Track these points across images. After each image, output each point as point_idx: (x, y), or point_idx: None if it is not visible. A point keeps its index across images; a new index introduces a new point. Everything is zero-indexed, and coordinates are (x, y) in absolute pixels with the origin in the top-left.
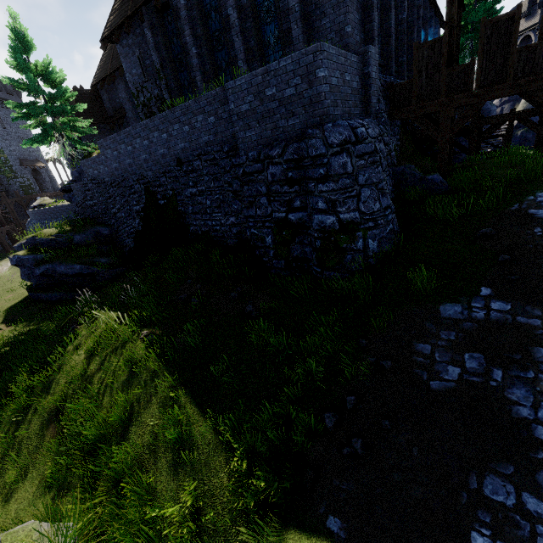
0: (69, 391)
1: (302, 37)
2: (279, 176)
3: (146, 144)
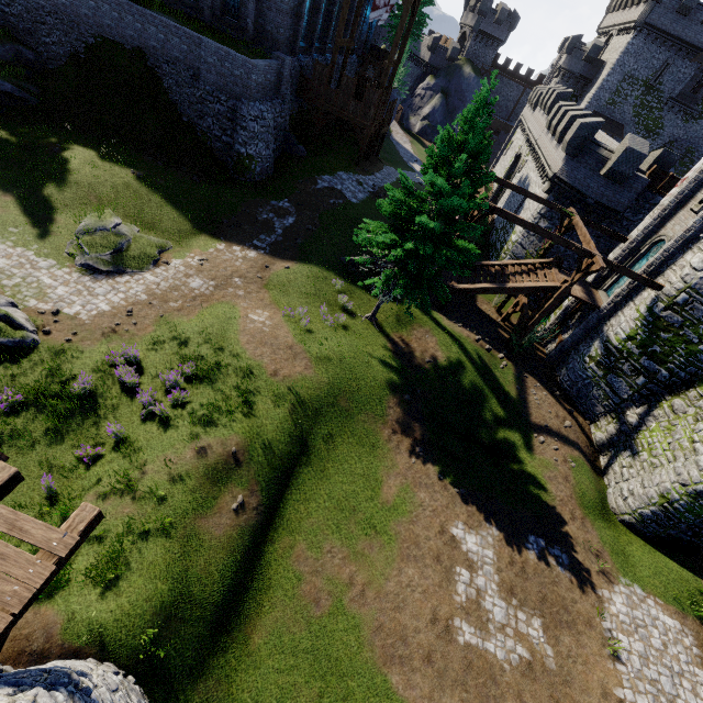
0: (93, 186)
1: (255, 13)
2: (222, 113)
3: (115, 16)
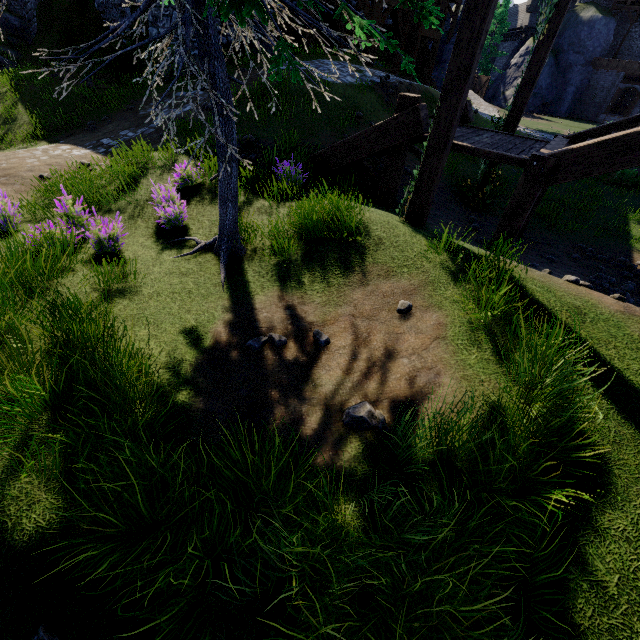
0: None
1: None
2: None
3: None
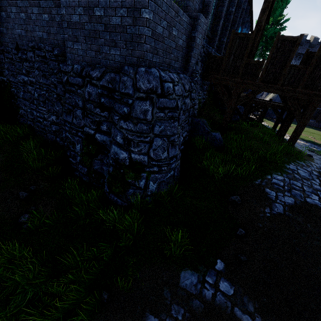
0: None
1: None
2: (94, 98)
3: None
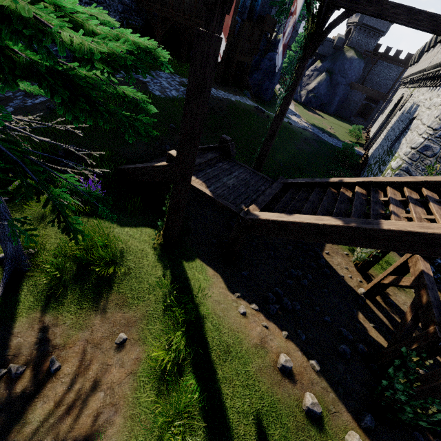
0: None
1: None
2: None
3: None
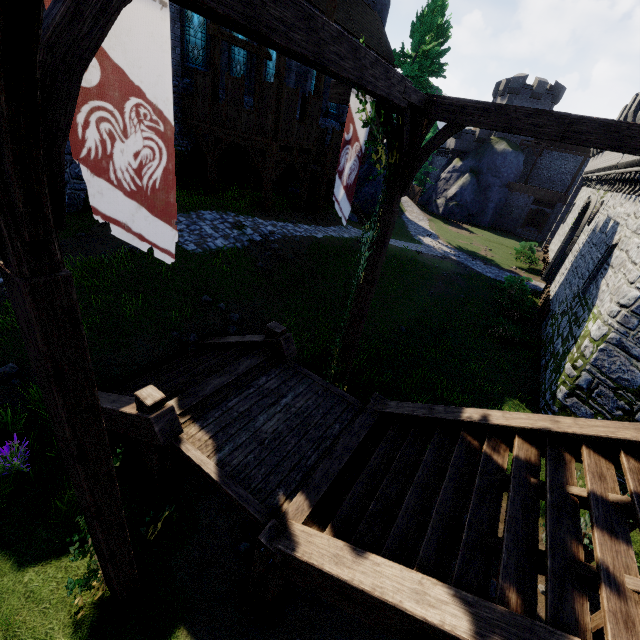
0: None
1: None
2: None
3: None
